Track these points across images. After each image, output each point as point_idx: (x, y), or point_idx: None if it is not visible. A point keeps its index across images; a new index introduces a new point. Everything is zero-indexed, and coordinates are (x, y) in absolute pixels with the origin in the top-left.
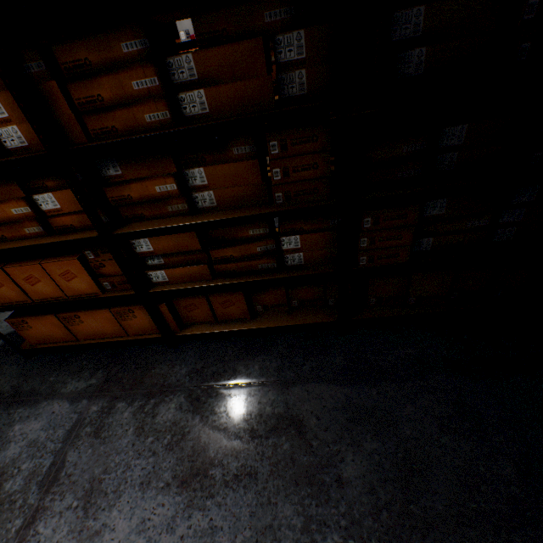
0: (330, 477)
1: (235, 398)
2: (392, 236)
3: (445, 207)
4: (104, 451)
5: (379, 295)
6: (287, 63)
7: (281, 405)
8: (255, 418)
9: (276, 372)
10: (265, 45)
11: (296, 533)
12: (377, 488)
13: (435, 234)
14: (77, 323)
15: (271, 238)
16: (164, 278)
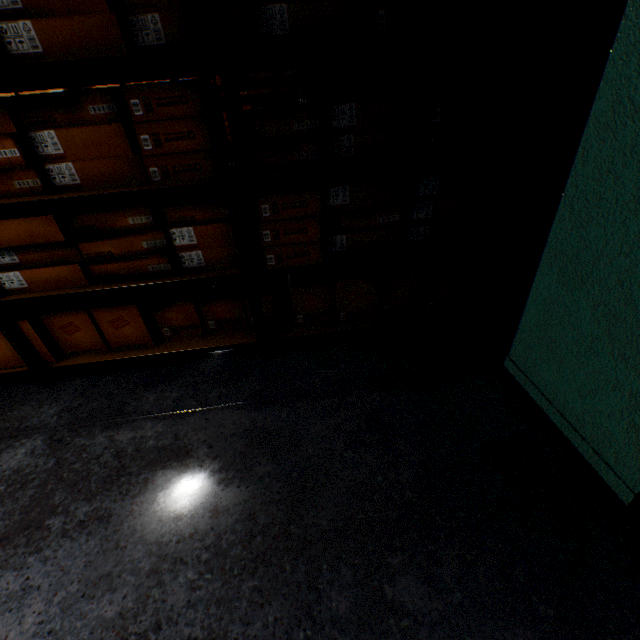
0: (205, 508)
1: (112, 434)
2: (297, 229)
3: (348, 196)
4: None
5: (307, 311)
6: (134, 2)
7: (169, 436)
8: (131, 454)
9: (174, 402)
10: None
11: (141, 577)
12: (258, 512)
13: (347, 231)
14: None
15: (159, 231)
16: (21, 283)
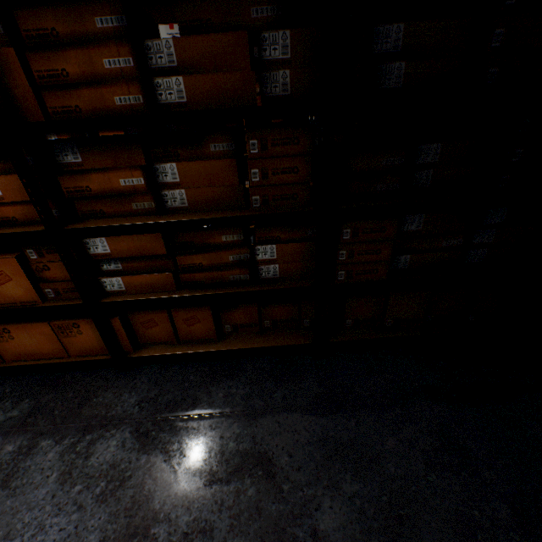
0: (304, 530)
1: (193, 432)
2: (371, 250)
3: (422, 223)
4: (11, 507)
5: (356, 316)
6: (271, 61)
7: (247, 439)
8: (215, 457)
9: (243, 400)
10: (250, 44)
11: None
12: None
13: (413, 251)
14: (6, 339)
15: (245, 247)
16: (120, 287)
